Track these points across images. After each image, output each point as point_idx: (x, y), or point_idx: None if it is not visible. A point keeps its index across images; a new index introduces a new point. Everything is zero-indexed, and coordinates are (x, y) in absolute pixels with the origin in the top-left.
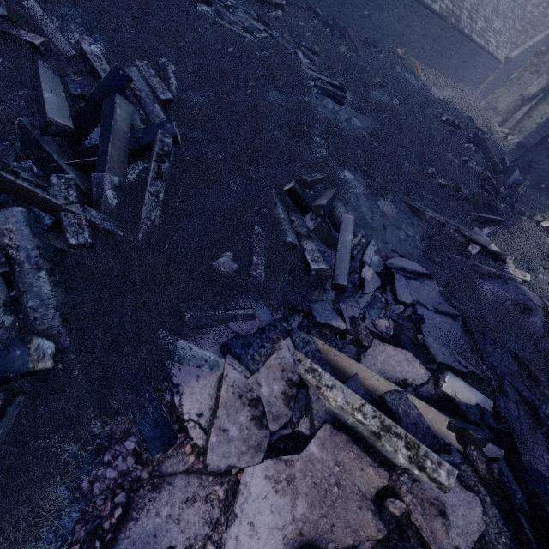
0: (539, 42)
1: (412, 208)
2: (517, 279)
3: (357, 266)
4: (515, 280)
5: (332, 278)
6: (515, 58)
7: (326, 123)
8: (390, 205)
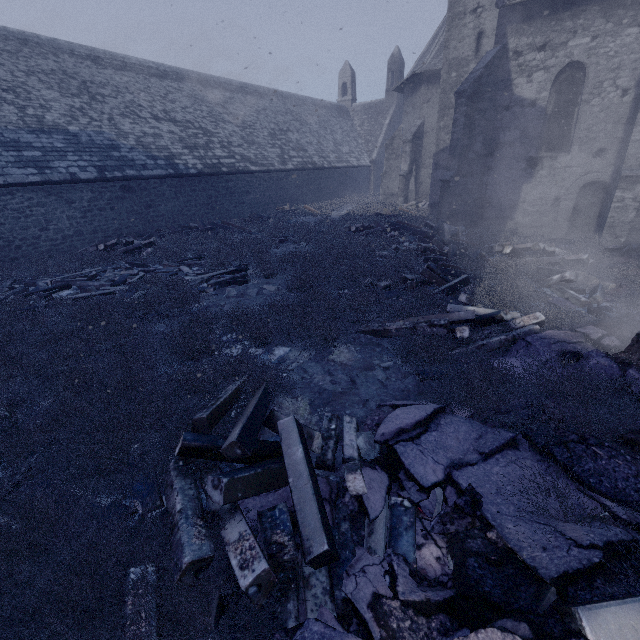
0: (384, 140)
1: (372, 332)
2: (533, 328)
3: (343, 473)
4: (533, 331)
5: (302, 551)
6: (377, 158)
7: (227, 316)
8: (347, 348)
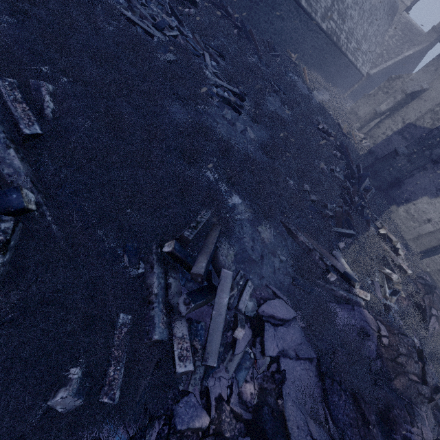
0: (390, 66)
1: (288, 229)
2: (361, 302)
3: (232, 315)
4: (360, 303)
5: (202, 357)
6: (374, 75)
7: (221, 144)
8: (270, 228)
